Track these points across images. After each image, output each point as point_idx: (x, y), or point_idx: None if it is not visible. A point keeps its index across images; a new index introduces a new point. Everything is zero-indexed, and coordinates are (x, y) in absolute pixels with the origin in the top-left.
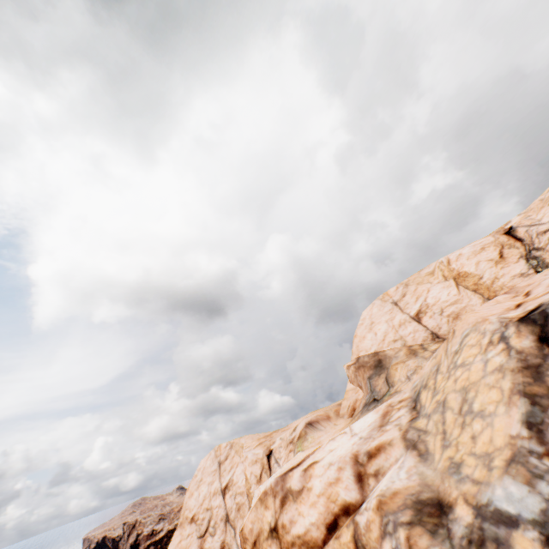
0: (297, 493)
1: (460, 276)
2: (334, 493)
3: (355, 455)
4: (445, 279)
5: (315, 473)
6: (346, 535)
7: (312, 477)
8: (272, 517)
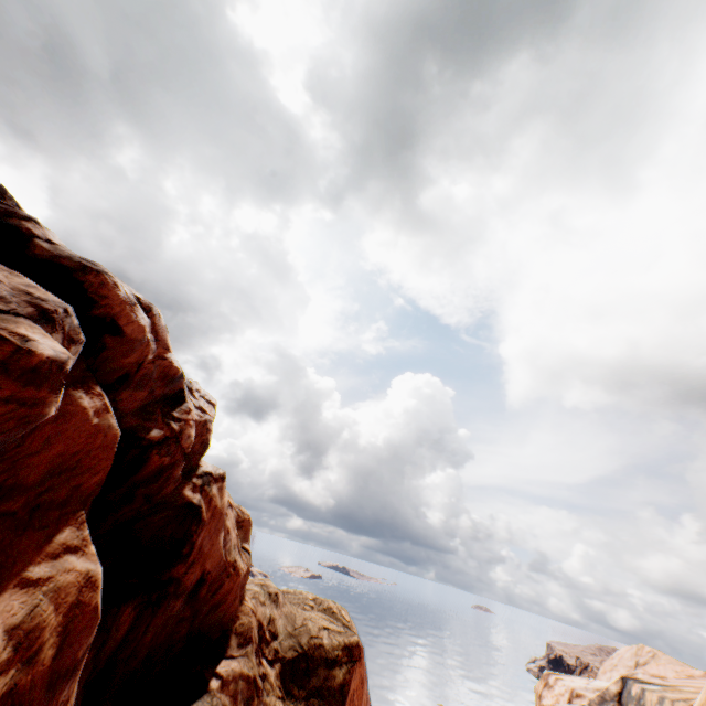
0: (549, 686)
1: None
2: (559, 698)
3: (572, 689)
4: None
5: (557, 683)
6: None
7: (556, 684)
8: (540, 689)
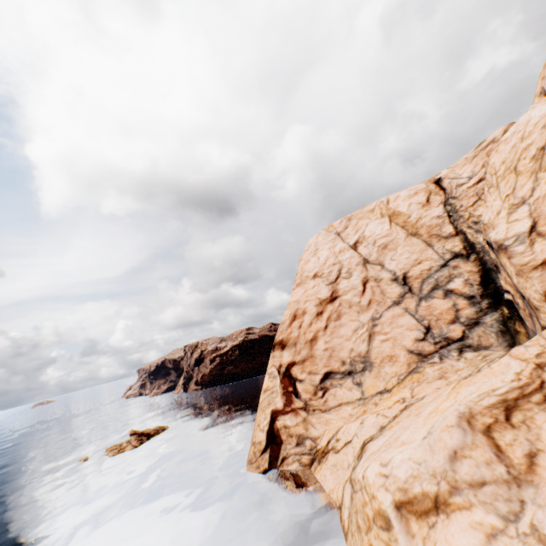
0: None
1: None
2: None
3: None
4: None
5: None
6: None
7: None
8: None
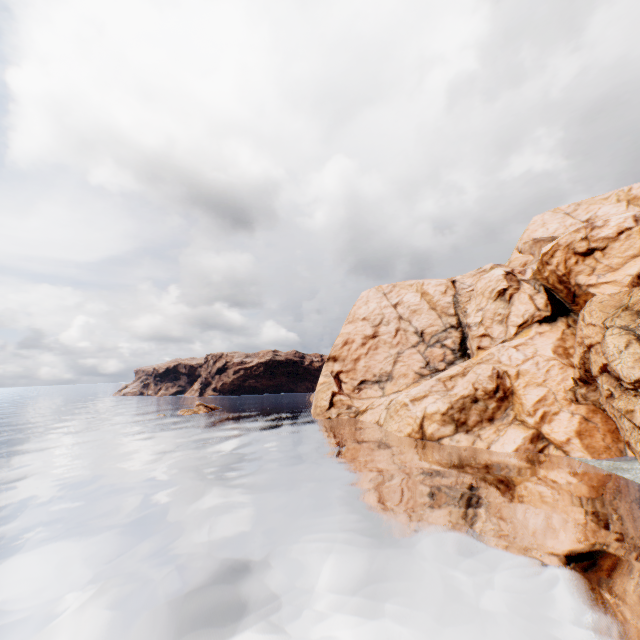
0: (600, 227)
1: (635, 199)
2: (621, 226)
3: (634, 215)
4: (618, 202)
5: (610, 221)
6: (635, 229)
7: (609, 222)
8: (583, 235)
